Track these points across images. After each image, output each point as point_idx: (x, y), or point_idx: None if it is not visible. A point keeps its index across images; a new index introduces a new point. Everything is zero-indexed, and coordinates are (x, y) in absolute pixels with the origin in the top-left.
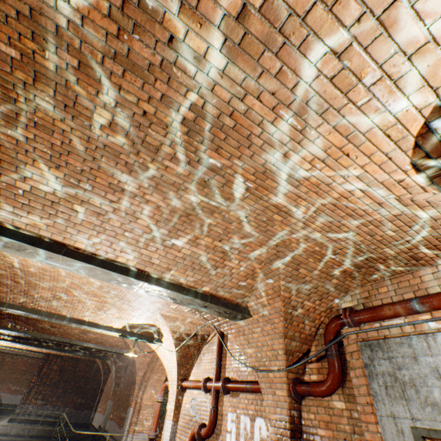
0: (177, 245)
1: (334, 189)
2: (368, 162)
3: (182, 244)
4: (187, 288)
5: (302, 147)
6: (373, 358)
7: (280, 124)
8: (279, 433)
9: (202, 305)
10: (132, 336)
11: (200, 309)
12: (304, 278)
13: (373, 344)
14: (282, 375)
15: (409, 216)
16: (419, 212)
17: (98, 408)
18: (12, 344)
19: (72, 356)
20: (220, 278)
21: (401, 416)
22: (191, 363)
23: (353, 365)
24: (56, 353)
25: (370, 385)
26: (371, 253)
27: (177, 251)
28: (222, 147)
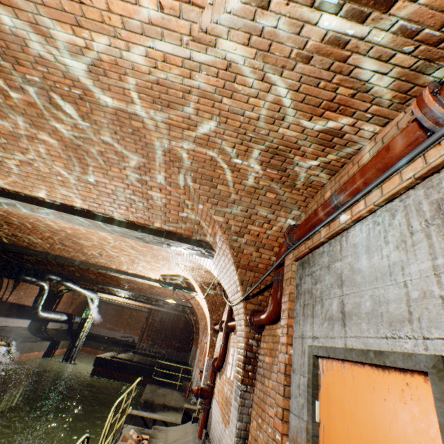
0: (100, 182)
1: (133, 60)
2: (106, 1)
3: (102, 180)
4: (141, 226)
5: (48, 18)
6: (302, 277)
7: (6, 0)
8: (239, 360)
9: (163, 242)
10: (169, 286)
11: (169, 248)
12: (230, 196)
13: (305, 261)
14: (242, 306)
15: (241, 62)
16: (239, 48)
17: (191, 352)
18: (127, 301)
19: (167, 311)
20: (160, 212)
21: (307, 336)
22: (221, 310)
23: (285, 287)
24: (156, 308)
25: (295, 307)
26: (273, 143)
27: (104, 188)
28: (17, 56)
